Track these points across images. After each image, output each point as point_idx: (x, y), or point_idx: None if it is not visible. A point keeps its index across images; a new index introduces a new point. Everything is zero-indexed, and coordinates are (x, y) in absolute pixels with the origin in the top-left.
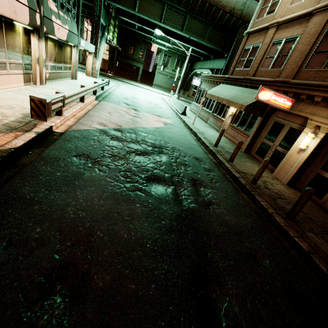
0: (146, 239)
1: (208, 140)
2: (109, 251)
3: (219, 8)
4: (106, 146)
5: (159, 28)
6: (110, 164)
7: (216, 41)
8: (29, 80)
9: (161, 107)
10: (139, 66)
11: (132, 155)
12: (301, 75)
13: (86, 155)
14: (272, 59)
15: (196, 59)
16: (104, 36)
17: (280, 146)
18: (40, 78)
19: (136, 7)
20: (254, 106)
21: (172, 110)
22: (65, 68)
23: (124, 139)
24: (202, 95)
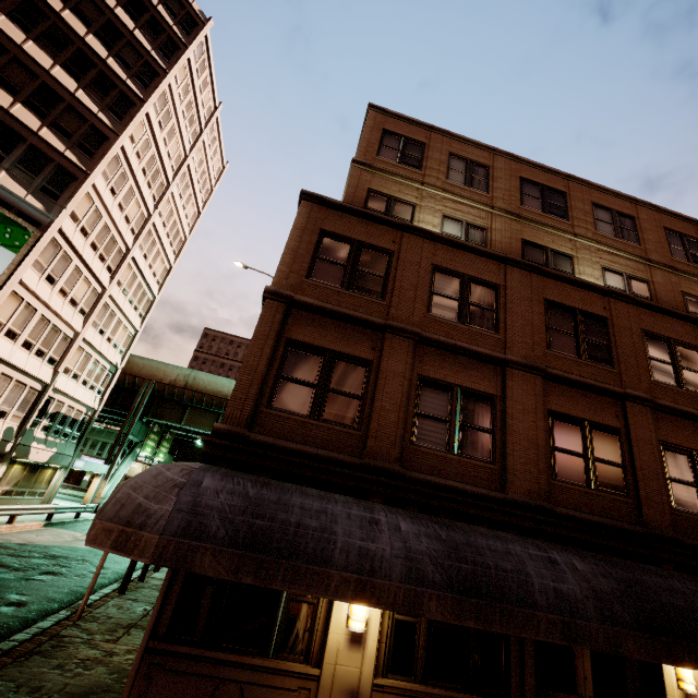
0: None
1: None
2: None
3: None
4: None
5: None
6: None
7: None
8: None
9: None
10: None
11: (2, 555)
12: None
13: None
14: None
15: None
16: (132, 453)
17: None
18: None
19: (183, 421)
20: None
21: None
22: (32, 494)
23: (17, 548)
24: None
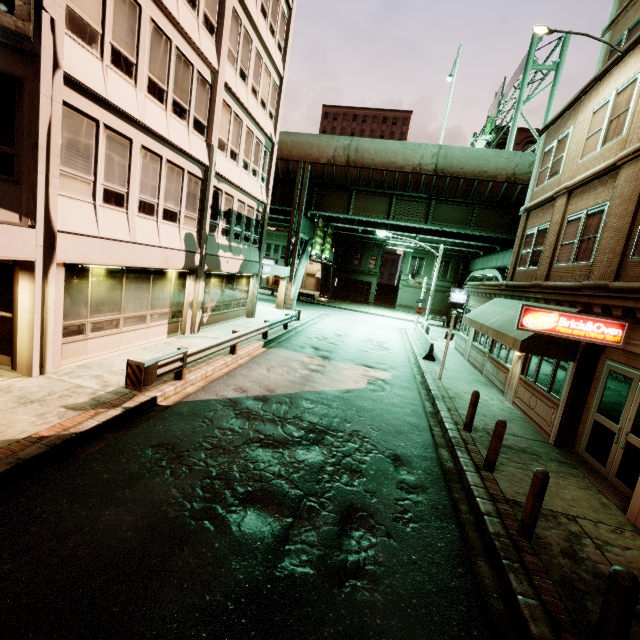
0: (146, 627)
1: (458, 414)
2: (67, 633)
3: (484, 181)
4: (217, 429)
5: (392, 226)
6: (198, 463)
7: (493, 225)
8: (176, 330)
9: (386, 348)
10: (370, 281)
11: (252, 447)
12: (630, 270)
13: (172, 445)
14: (572, 246)
15: (473, 255)
16: (305, 252)
17: (634, 433)
18: (191, 325)
19: (349, 210)
20: (543, 340)
21: (412, 351)
22: (237, 306)
23: (261, 415)
24: (448, 322)
